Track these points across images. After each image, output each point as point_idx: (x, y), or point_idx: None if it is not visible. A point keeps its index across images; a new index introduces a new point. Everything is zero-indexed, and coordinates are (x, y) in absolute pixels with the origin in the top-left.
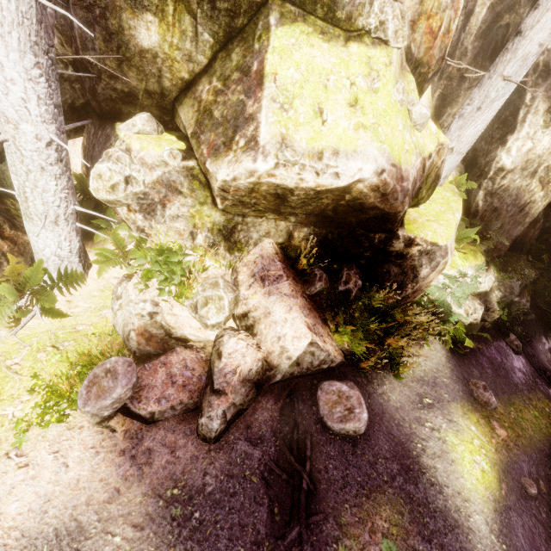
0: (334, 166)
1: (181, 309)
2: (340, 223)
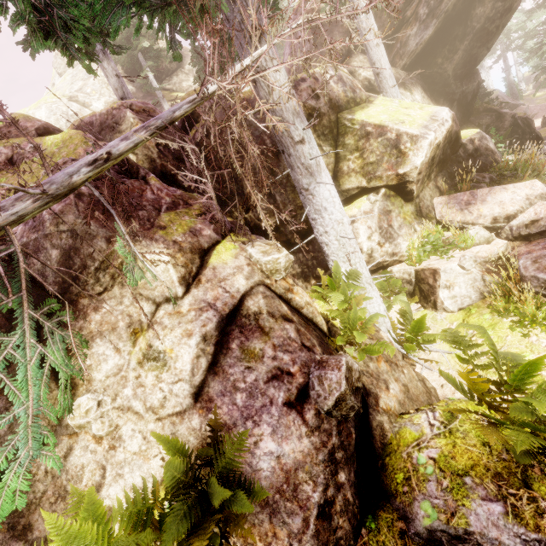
0: (443, 118)
1: (473, 249)
2: (446, 159)
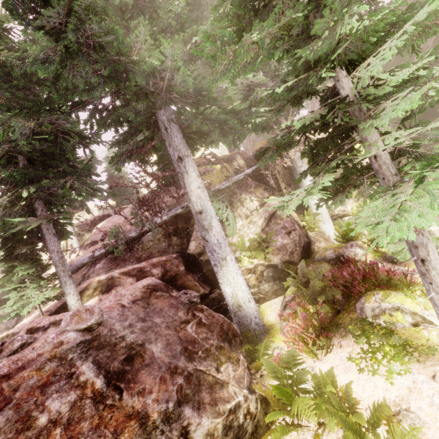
0: None
1: None
2: None
